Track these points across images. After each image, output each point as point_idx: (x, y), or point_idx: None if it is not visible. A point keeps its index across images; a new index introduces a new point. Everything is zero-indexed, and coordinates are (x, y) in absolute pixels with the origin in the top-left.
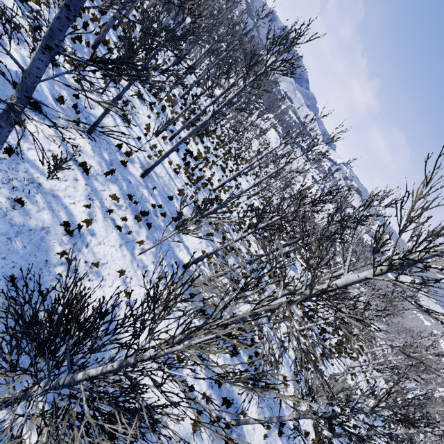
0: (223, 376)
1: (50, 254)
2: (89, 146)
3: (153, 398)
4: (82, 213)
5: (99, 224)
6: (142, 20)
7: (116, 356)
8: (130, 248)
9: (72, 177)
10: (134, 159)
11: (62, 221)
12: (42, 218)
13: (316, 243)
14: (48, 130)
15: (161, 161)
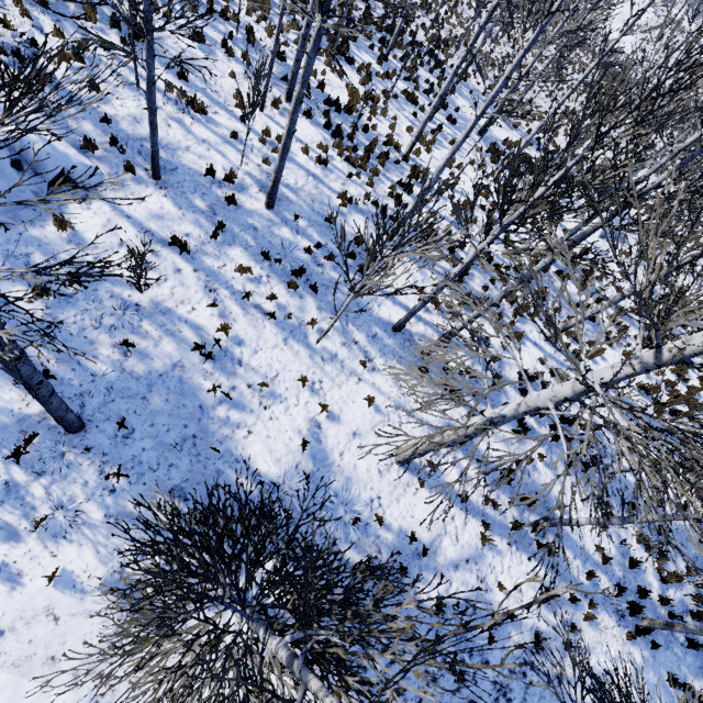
0: (510, 469)
1: (200, 397)
2: (168, 201)
3: (413, 523)
4: (211, 318)
5: (241, 323)
6: None
7: (343, 490)
8: (300, 339)
9: (171, 269)
10: (243, 181)
11: (192, 344)
12: (166, 352)
13: (661, 228)
14: (103, 211)
15: (283, 166)
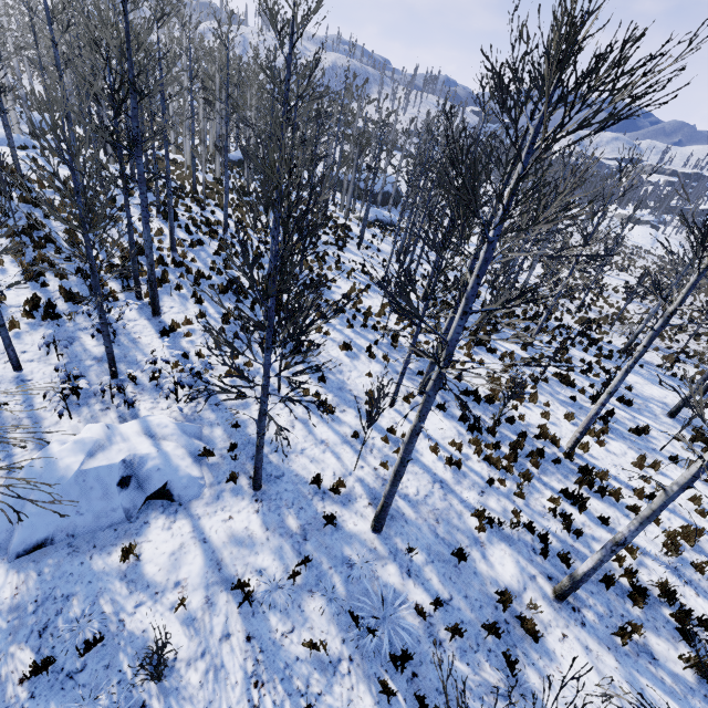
0: None
1: None
2: (258, 517)
3: None
4: None
5: None
6: (336, 239)
7: None
8: None
9: (218, 633)
10: (352, 490)
11: None
12: None
13: None
14: (182, 532)
15: (394, 491)
